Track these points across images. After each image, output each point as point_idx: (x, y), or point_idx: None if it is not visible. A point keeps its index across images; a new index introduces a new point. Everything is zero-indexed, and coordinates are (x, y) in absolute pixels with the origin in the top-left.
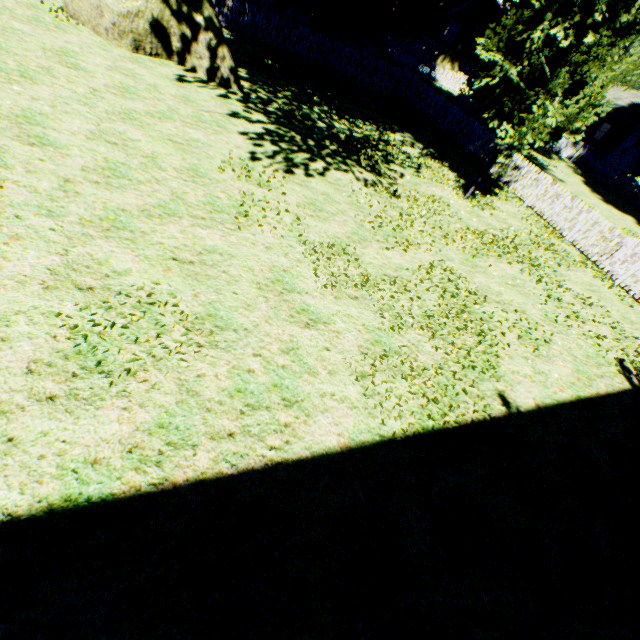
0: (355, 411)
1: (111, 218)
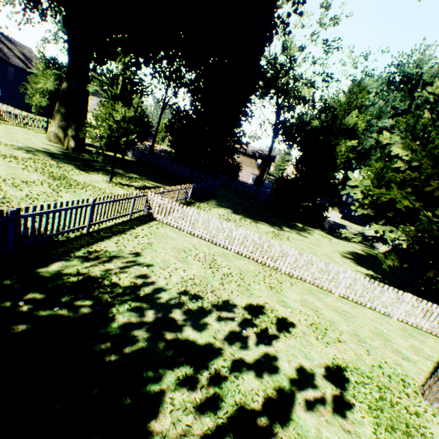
0: None
1: None
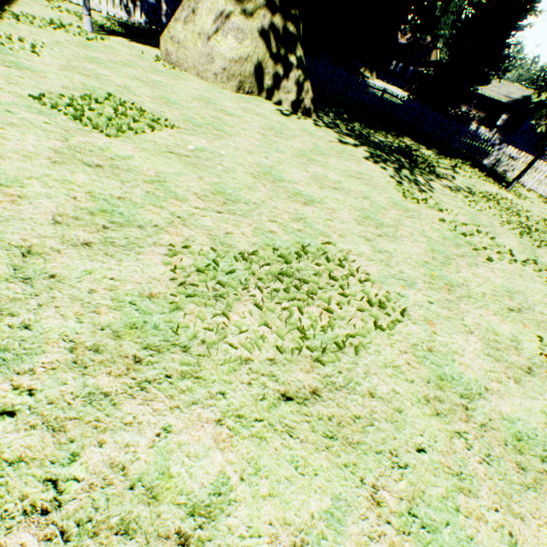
0: None
1: (433, 274)
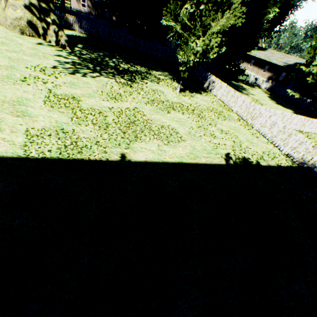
0: (12, 146)
1: None
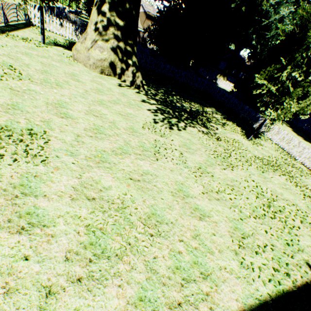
0: (239, 280)
1: (99, 155)
